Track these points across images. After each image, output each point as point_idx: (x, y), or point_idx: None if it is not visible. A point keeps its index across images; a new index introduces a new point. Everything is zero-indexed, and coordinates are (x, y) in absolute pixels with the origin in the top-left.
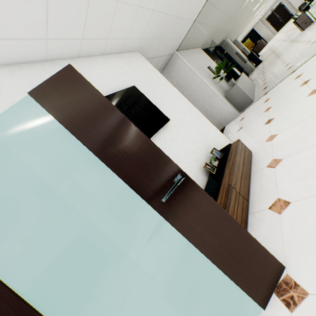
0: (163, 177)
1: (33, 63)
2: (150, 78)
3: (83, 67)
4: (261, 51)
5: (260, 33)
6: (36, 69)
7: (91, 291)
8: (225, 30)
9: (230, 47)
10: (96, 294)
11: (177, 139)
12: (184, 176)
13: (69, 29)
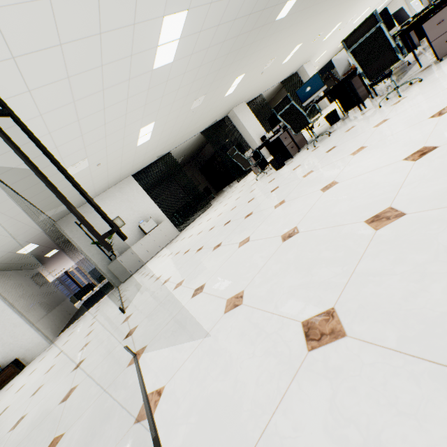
0: None
1: None
2: None
3: None
4: None
5: None
6: None
7: None
8: (195, 128)
9: (238, 121)
10: None
11: None
12: None
13: None
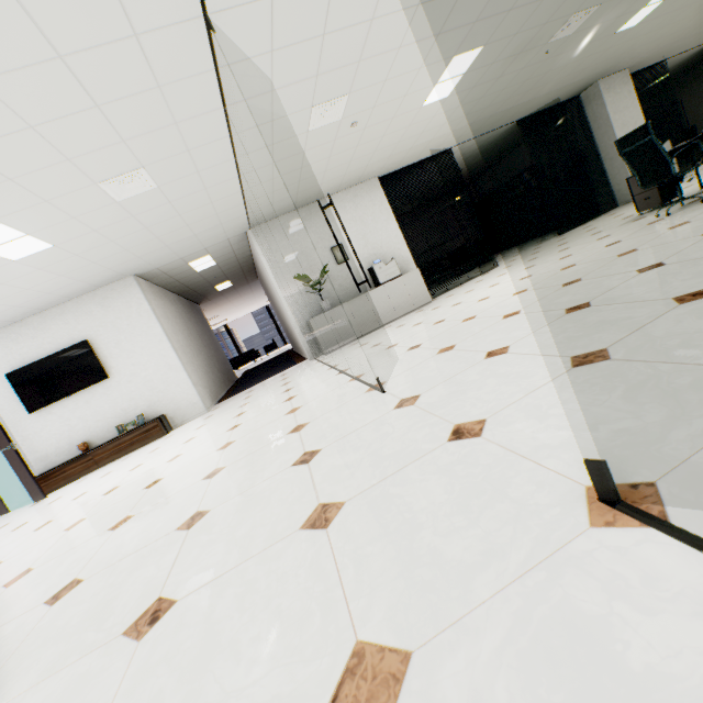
0: (6, 443)
1: (8, 326)
2: (125, 319)
3: (46, 321)
4: None
5: None
6: (9, 332)
7: (4, 458)
8: (518, 104)
9: (599, 110)
10: (5, 460)
11: (112, 395)
12: (13, 447)
13: (19, 314)
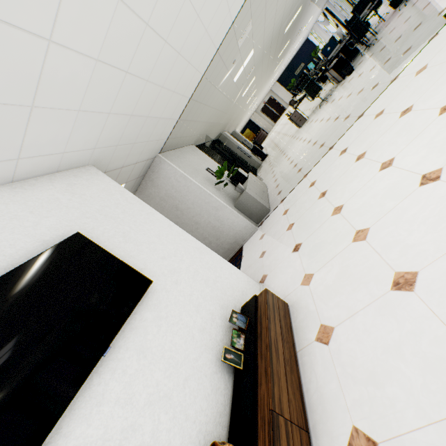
0: None
1: None
2: (114, 207)
3: None
4: (264, 142)
5: (259, 124)
6: None
7: None
8: (221, 123)
9: (230, 140)
10: None
11: (171, 314)
12: None
13: None
